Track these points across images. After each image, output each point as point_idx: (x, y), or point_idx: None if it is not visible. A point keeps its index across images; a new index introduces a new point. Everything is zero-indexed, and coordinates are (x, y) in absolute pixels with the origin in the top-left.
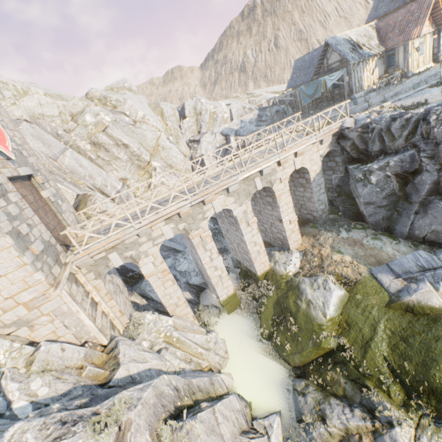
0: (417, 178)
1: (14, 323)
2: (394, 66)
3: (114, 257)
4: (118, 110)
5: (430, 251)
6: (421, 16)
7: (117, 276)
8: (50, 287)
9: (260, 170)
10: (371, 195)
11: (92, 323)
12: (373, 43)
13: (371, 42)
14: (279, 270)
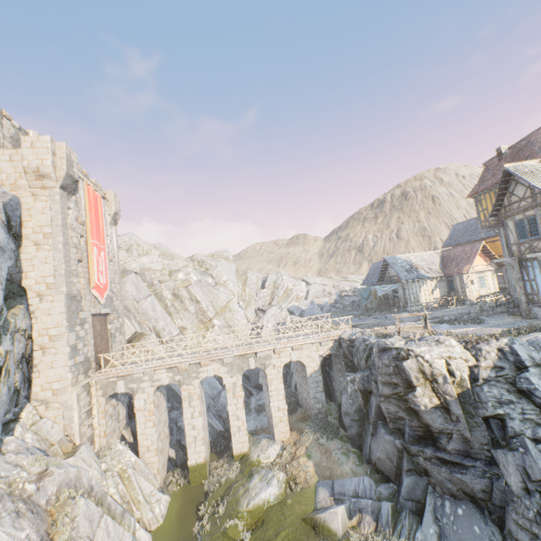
0: (370, 398)
1: (41, 400)
2: (454, 291)
3: (121, 384)
4: (208, 272)
5: (378, 482)
6: (471, 257)
7: (123, 406)
8: (70, 385)
9: (254, 352)
10: (347, 405)
11: (78, 422)
12: (434, 268)
13: (432, 266)
14: (253, 455)
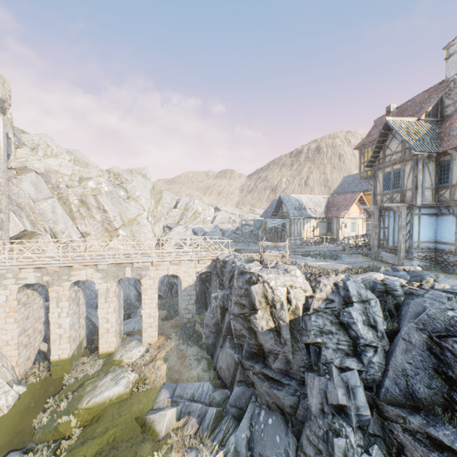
0: (226, 315)
1: None
2: (331, 231)
3: None
4: (123, 185)
5: (217, 388)
6: (349, 205)
7: None
8: None
9: (131, 262)
10: (209, 318)
11: None
12: (319, 210)
13: (318, 208)
14: (117, 355)
